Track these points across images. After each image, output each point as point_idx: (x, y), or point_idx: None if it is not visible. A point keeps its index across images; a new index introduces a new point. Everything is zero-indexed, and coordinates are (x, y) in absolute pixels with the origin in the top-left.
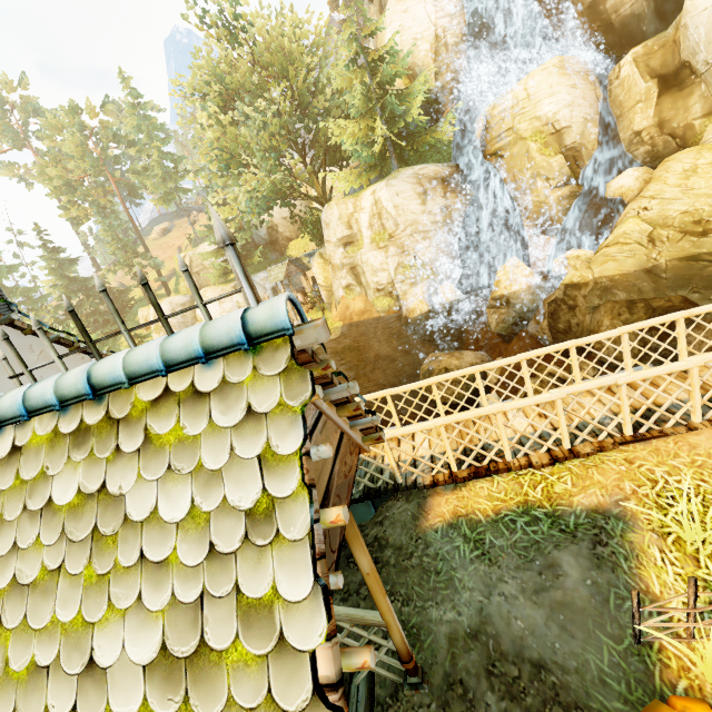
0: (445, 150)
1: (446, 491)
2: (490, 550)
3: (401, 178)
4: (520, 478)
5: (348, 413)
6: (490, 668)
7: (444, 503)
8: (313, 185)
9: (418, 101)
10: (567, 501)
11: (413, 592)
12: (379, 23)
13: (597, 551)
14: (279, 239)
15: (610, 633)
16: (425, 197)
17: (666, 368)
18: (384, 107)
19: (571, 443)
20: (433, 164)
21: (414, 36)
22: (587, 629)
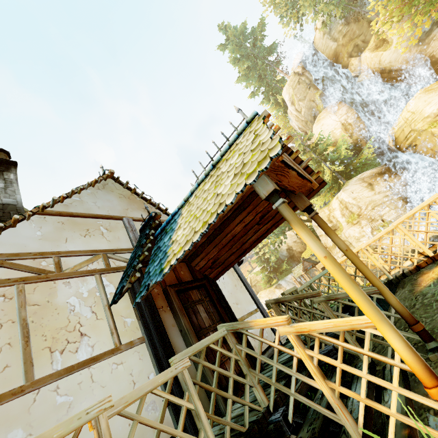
0: (373, 162)
1: (431, 269)
2: None
3: (350, 184)
4: None
5: (294, 155)
6: None
7: (431, 274)
8: (303, 214)
9: (343, 148)
10: None
11: (421, 318)
12: (310, 134)
13: None
14: (295, 254)
15: None
16: (371, 186)
17: None
18: (326, 160)
19: None
20: (368, 170)
21: (330, 130)
22: None
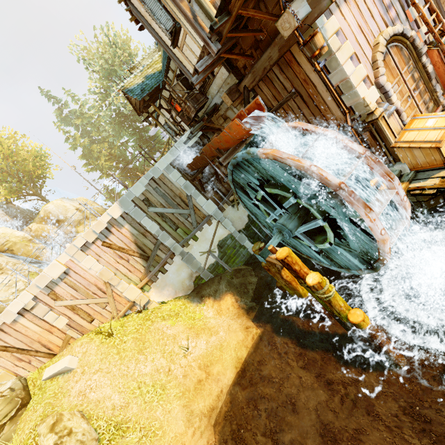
0: None
1: None
2: None
3: None
4: None
5: None
6: None
7: None
8: None
9: None
10: None
11: None
12: None
13: None
14: None
15: None
16: None
17: None
18: None
19: None
20: None
21: None
22: None
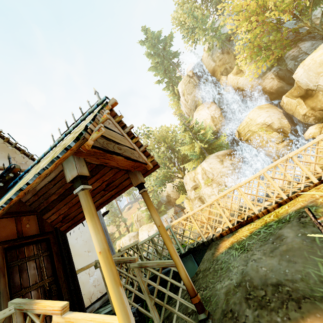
0: (226, 146)
1: (228, 238)
2: (247, 247)
3: (210, 158)
4: (263, 218)
5: (134, 140)
6: (247, 296)
7: (227, 242)
8: (179, 172)
9: (209, 133)
10: (285, 212)
11: (209, 283)
12: (190, 118)
13: (301, 220)
14: (171, 200)
15: (320, 255)
16: (222, 162)
17: (309, 142)
18: (198, 139)
19: (288, 196)
20: (222, 150)
21: (204, 119)
22: (304, 256)
